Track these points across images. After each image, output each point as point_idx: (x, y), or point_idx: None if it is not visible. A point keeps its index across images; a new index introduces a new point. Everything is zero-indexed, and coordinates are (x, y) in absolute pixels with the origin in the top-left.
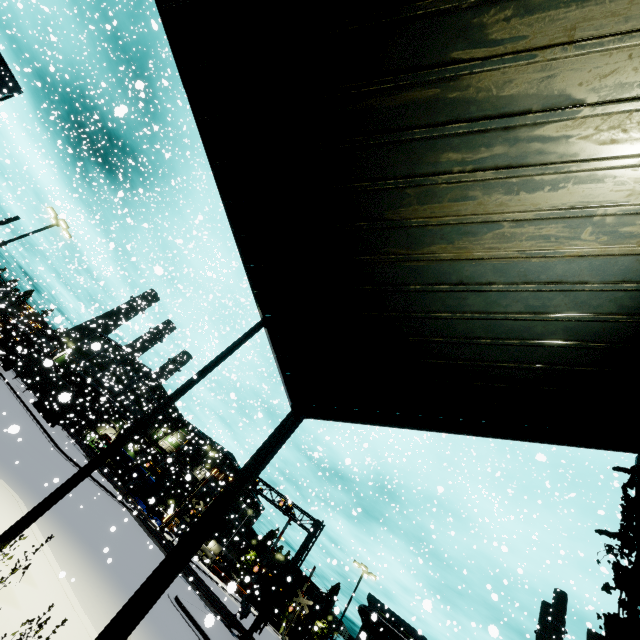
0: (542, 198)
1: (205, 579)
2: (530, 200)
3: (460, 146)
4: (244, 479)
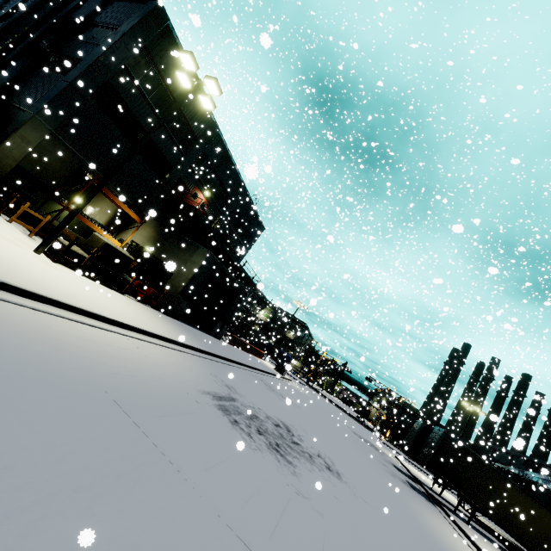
0: None
1: None
2: None
3: None
4: None
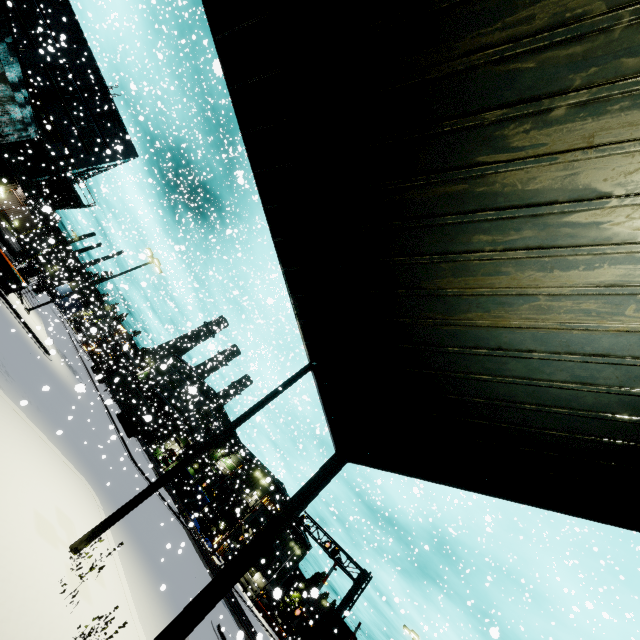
0: (577, 276)
1: (248, 613)
2: (565, 277)
3: (490, 230)
4: (286, 516)
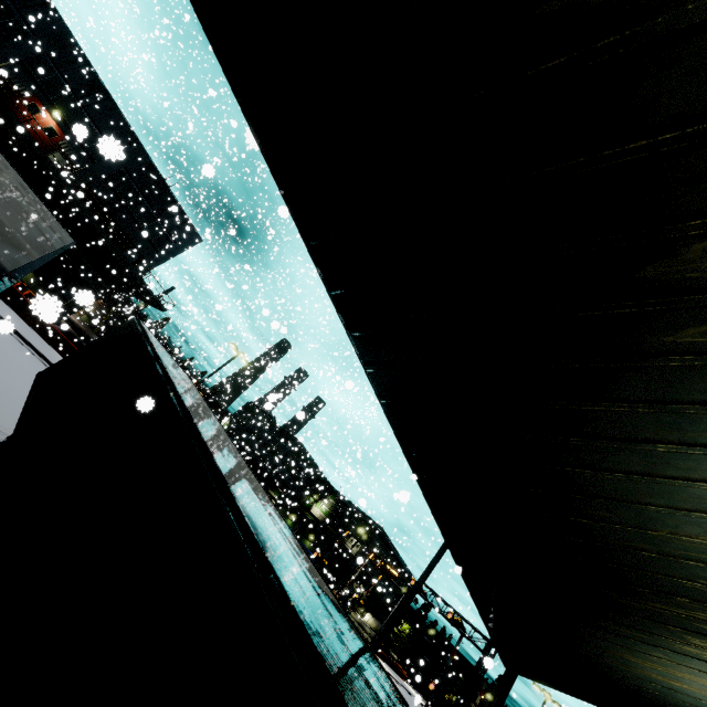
0: None
1: None
2: None
3: (667, 655)
4: None
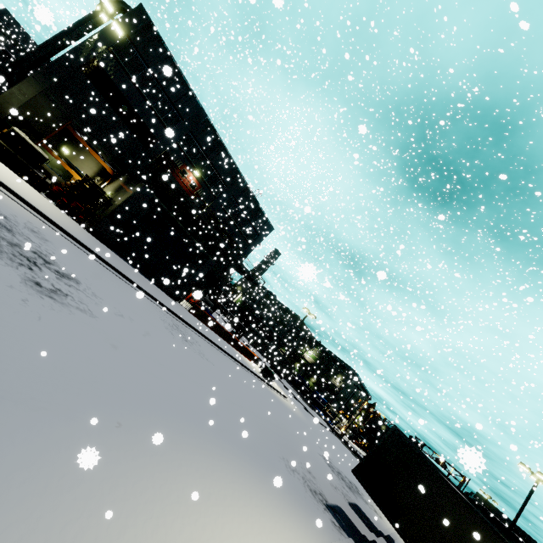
0: None
1: None
2: None
3: None
4: None
